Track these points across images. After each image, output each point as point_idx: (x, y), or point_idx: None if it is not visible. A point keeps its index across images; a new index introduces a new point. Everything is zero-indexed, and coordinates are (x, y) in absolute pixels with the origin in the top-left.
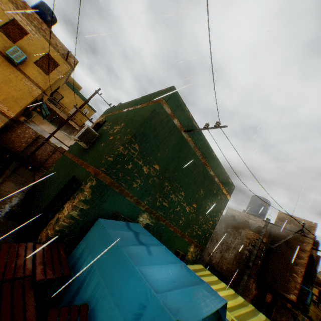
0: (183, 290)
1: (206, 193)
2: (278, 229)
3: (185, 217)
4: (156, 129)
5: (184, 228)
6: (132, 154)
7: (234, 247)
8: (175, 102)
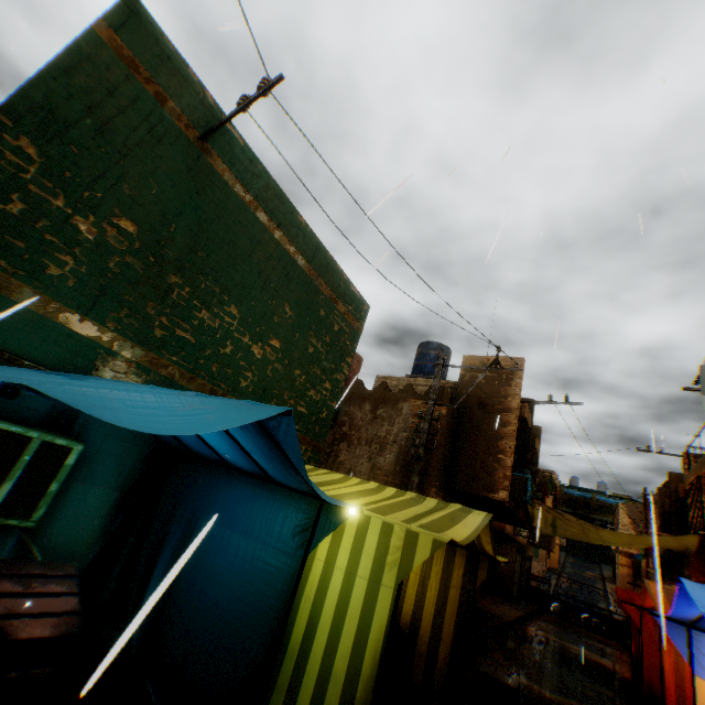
0: (139, 393)
1: (300, 315)
2: (467, 388)
3: (256, 371)
4: (98, 109)
5: (259, 400)
6: (18, 168)
7: (393, 441)
8: (148, 44)
